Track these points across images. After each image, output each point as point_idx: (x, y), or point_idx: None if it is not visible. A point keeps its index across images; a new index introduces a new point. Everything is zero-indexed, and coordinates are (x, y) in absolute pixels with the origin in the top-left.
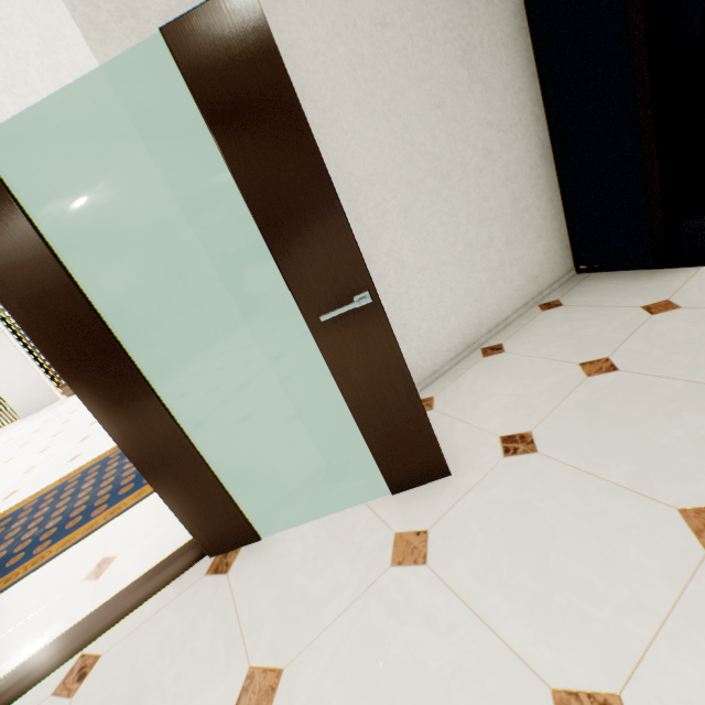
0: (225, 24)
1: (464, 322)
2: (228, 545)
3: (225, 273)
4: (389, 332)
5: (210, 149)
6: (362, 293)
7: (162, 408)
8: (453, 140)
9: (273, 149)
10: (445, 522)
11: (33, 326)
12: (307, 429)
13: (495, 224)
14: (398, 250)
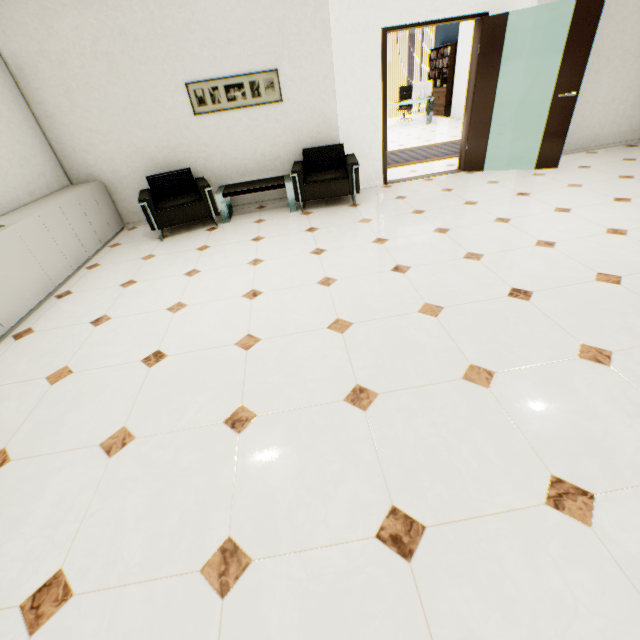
0: (593, 2)
1: (587, 136)
2: (472, 170)
3: (525, 74)
4: (573, 108)
5: (550, 25)
6: (574, 92)
7: (492, 111)
8: (639, 44)
9: (581, 40)
10: (551, 173)
11: (480, 71)
12: (509, 148)
13: (632, 94)
14: (583, 89)
